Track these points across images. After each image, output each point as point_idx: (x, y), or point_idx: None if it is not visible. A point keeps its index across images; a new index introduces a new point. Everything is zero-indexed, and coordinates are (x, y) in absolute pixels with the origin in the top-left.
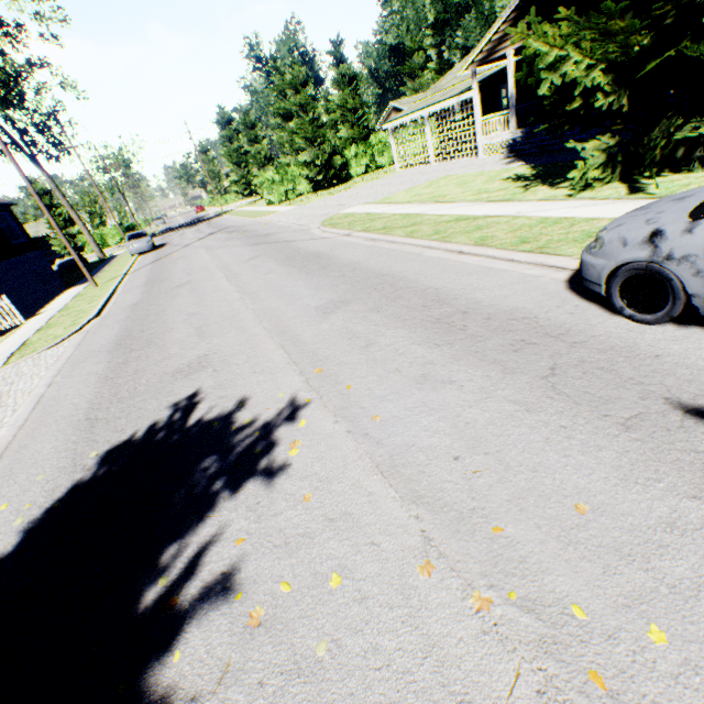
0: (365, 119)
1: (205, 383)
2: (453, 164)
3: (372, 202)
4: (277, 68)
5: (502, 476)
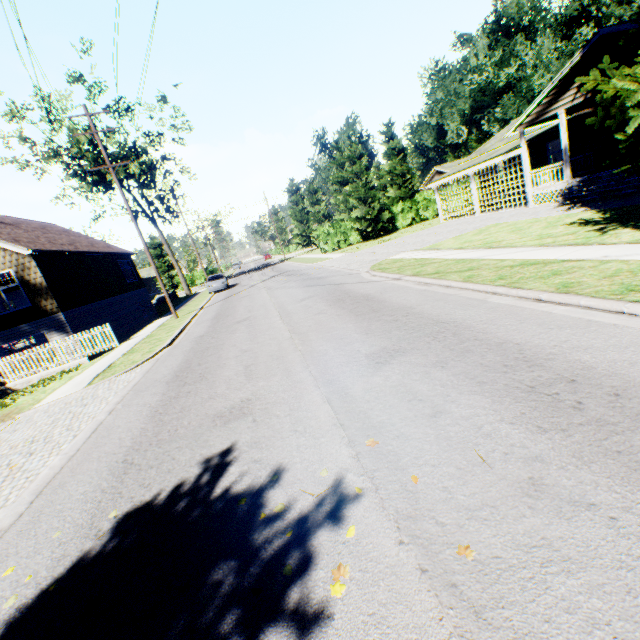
0: (411, 181)
1: (241, 436)
2: (501, 213)
3: (420, 249)
4: (338, 148)
5: None
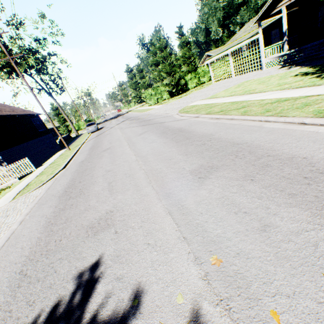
0: (194, 61)
1: (106, 248)
2: (247, 75)
3: (205, 98)
4: (152, 43)
5: None
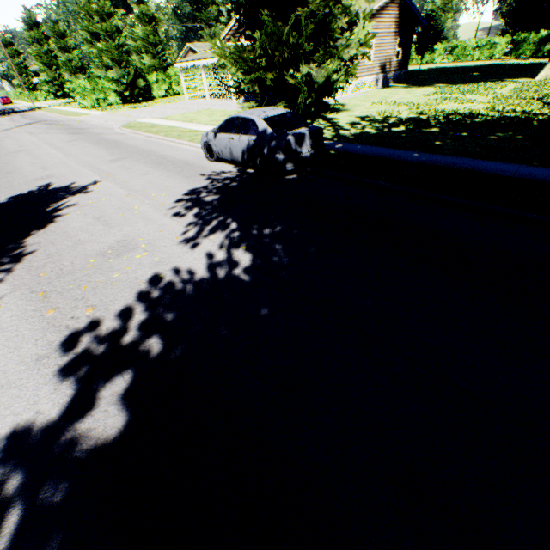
0: (165, 54)
1: (54, 181)
2: (219, 102)
3: (159, 118)
4: None
5: (153, 186)
